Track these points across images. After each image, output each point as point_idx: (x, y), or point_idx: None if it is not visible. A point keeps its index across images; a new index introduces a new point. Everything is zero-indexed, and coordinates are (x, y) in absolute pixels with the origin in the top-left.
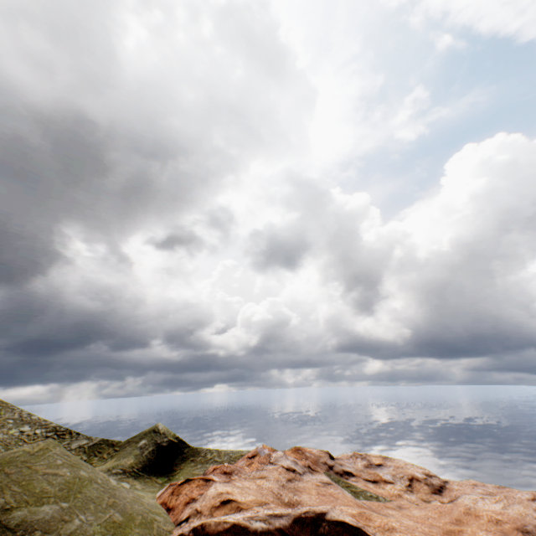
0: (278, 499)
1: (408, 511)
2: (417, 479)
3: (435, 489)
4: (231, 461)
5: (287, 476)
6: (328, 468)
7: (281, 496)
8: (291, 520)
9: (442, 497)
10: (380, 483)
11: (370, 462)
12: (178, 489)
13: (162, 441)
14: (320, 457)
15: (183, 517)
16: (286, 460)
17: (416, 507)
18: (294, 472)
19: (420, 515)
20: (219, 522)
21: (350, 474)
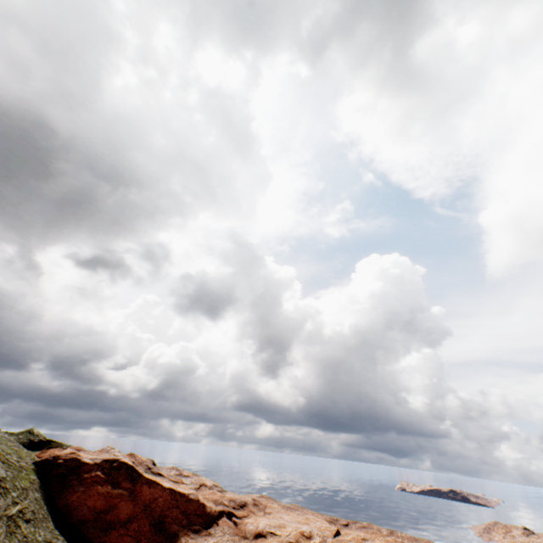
0: None
1: None
2: (206, 485)
3: None
4: None
5: None
6: (148, 468)
7: None
8: (103, 459)
9: None
10: (179, 483)
11: (182, 473)
12: (47, 450)
13: (35, 439)
14: (146, 461)
15: (48, 456)
16: (119, 453)
17: None
18: None
19: None
20: (68, 455)
21: (162, 475)
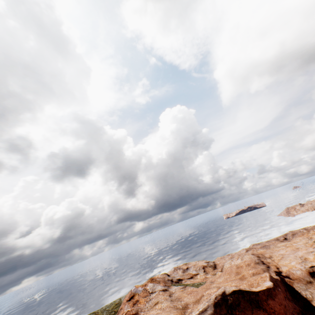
0: (177, 309)
1: (216, 281)
2: (205, 266)
3: (214, 267)
4: (111, 312)
5: (167, 294)
6: (171, 282)
7: (177, 306)
8: (213, 308)
9: (218, 269)
10: (194, 277)
11: (183, 269)
12: None
13: None
14: (164, 278)
15: None
16: (158, 286)
17: (217, 278)
18: (167, 290)
19: (223, 279)
20: None
21: (180, 279)
